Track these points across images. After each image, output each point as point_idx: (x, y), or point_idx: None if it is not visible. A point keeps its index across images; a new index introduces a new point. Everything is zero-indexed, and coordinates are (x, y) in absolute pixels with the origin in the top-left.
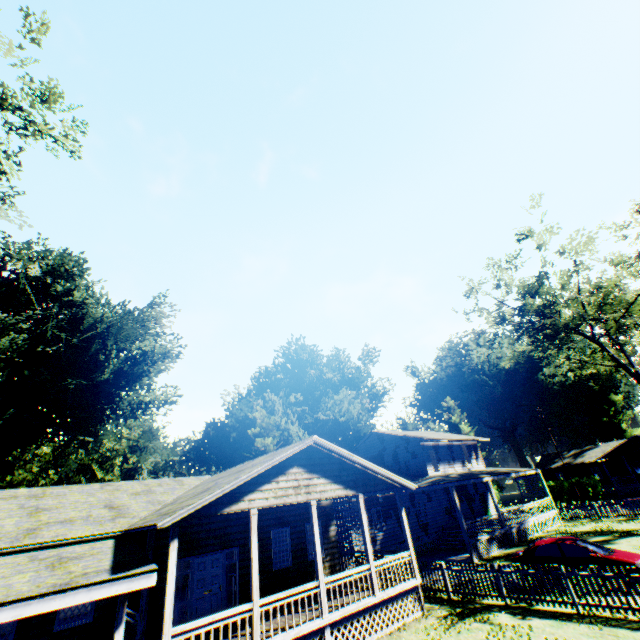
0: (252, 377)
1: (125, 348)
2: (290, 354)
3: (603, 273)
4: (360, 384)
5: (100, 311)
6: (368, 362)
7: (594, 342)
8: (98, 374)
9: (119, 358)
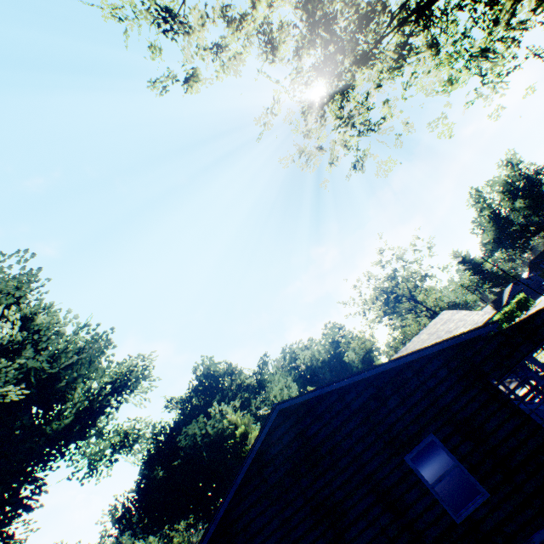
0: (181, 403)
1: (83, 382)
2: (204, 374)
3: (408, 268)
4: (266, 385)
5: (64, 338)
6: (264, 366)
7: (415, 300)
8: (52, 422)
9: (89, 391)
